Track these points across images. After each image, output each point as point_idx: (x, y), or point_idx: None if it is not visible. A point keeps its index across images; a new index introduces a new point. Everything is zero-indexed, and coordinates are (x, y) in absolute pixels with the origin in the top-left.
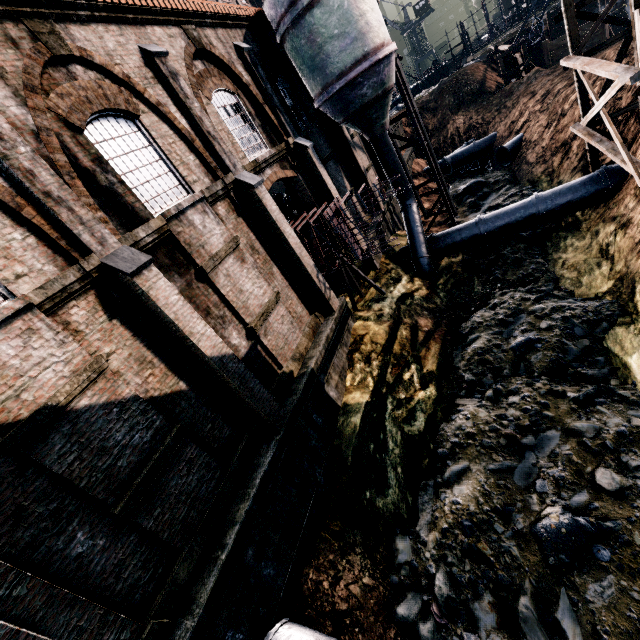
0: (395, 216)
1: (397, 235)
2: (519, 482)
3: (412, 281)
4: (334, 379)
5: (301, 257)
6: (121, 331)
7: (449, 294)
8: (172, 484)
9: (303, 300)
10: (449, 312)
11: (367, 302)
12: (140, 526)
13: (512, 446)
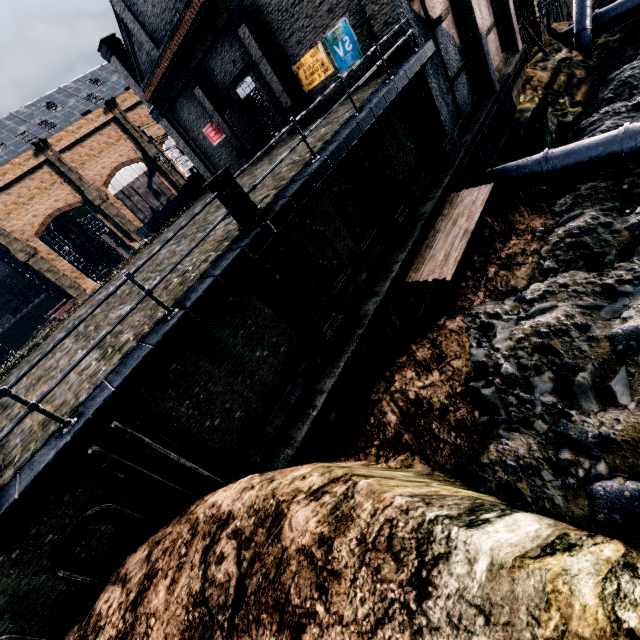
0: (559, 7)
1: (559, 23)
2: (635, 120)
3: (570, 52)
4: (515, 93)
5: (509, 0)
6: (448, 4)
7: (602, 60)
8: (460, 87)
9: (500, 40)
10: (600, 69)
11: (533, 64)
12: (452, 96)
13: (635, 109)
